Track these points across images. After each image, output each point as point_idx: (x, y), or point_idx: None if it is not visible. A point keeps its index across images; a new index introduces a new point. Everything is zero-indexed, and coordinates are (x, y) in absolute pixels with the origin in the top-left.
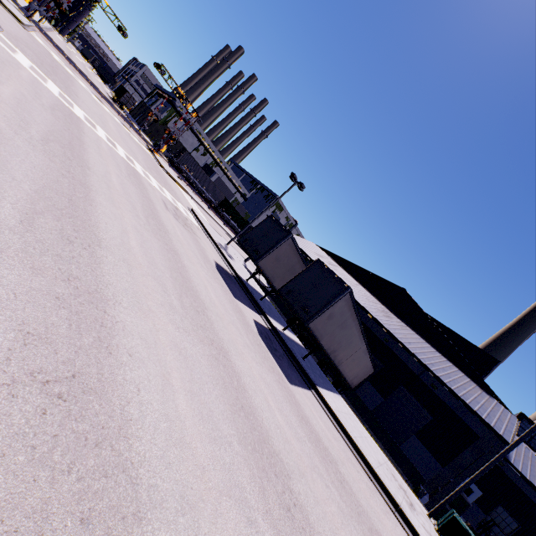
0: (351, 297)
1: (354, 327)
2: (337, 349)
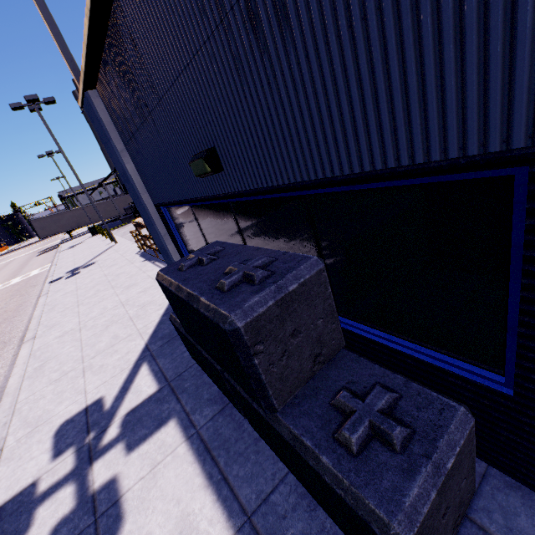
0: (35, 219)
1: (65, 214)
2: (79, 223)
